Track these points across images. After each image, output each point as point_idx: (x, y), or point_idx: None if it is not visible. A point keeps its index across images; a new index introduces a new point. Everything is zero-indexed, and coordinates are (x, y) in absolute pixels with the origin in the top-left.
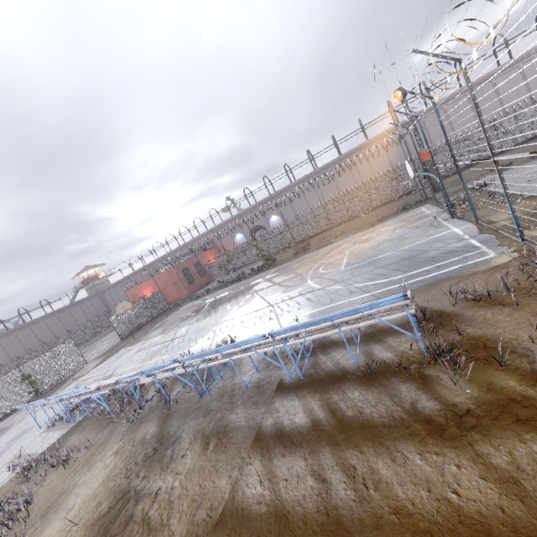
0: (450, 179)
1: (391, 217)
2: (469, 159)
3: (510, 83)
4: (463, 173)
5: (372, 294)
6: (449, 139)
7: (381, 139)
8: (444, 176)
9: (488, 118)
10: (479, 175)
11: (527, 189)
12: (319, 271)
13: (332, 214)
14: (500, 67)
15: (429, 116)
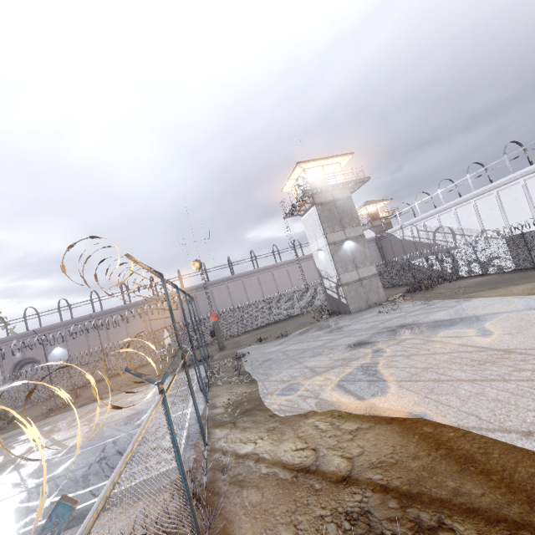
0: (237, 339)
1: (173, 373)
2: (254, 324)
3: (281, 276)
4: (247, 335)
5: (25, 532)
6: (240, 305)
7: (194, 291)
8: (236, 334)
9: (265, 296)
10: (250, 342)
11: (257, 370)
12: (33, 457)
13: (129, 356)
14: (275, 264)
15: (232, 282)
